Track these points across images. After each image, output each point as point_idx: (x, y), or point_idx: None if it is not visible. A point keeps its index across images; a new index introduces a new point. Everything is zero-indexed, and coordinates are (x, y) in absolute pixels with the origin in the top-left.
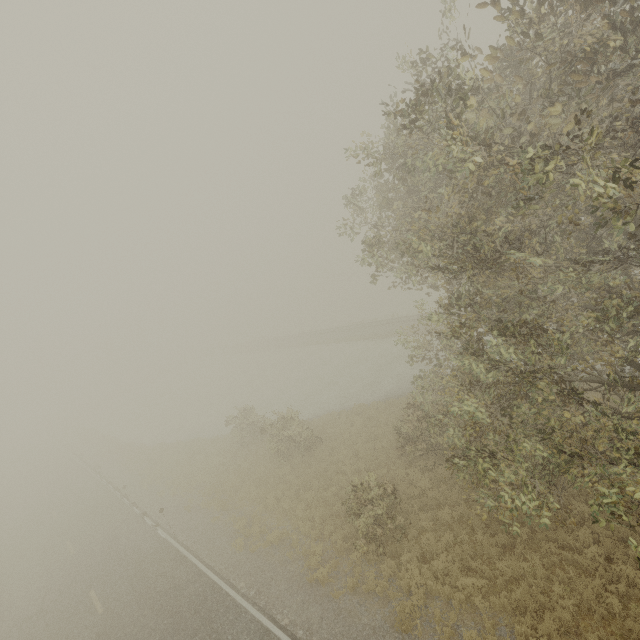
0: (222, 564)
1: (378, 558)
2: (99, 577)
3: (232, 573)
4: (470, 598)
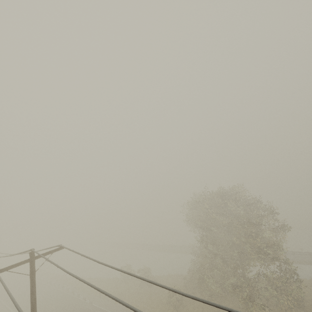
0: None
1: None
2: None
3: None
4: None
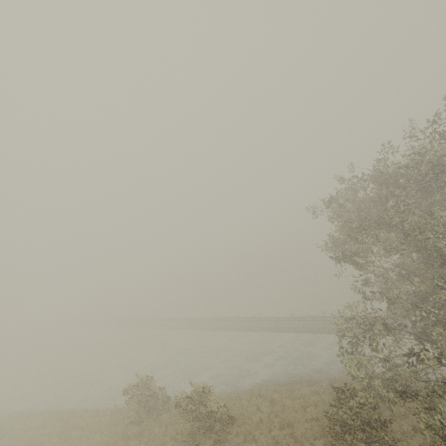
0: None
1: None
2: None
3: None
4: None
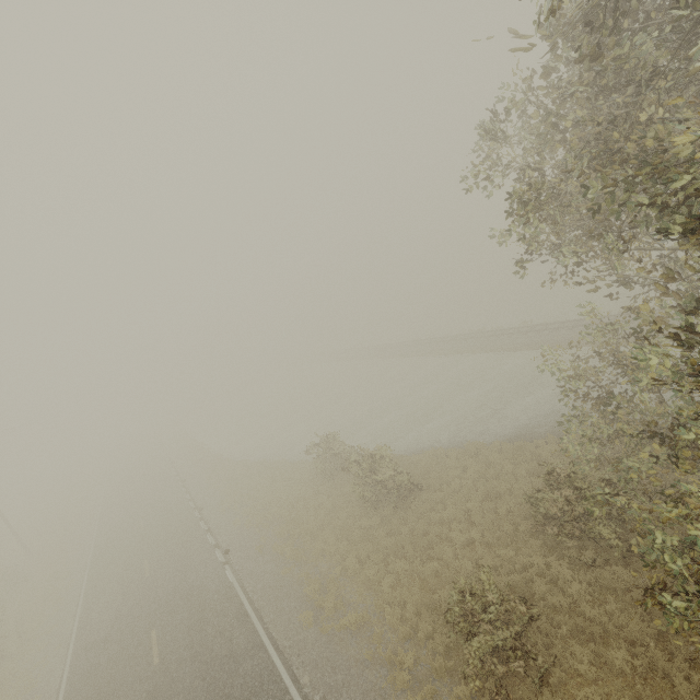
0: (286, 639)
1: None
2: (163, 615)
3: (296, 657)
4: None
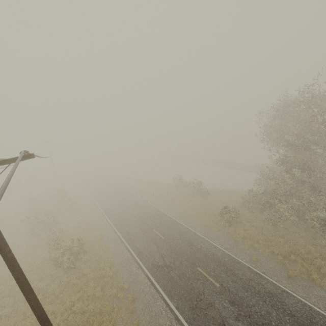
0: (173, 215)
1: (228, 227)
2: (131, 207)
3: (177, 218)
4: (257, 241)
